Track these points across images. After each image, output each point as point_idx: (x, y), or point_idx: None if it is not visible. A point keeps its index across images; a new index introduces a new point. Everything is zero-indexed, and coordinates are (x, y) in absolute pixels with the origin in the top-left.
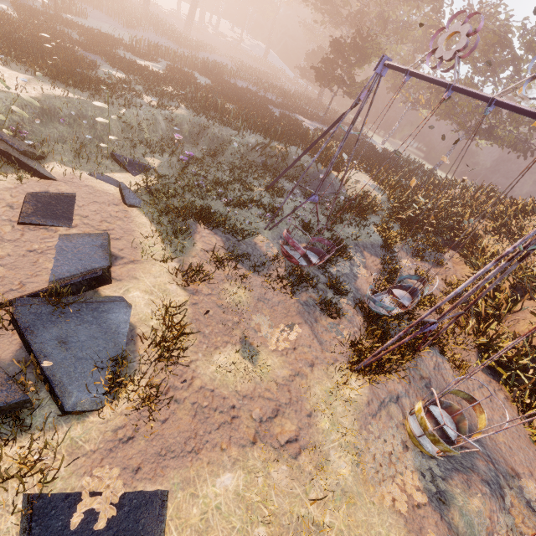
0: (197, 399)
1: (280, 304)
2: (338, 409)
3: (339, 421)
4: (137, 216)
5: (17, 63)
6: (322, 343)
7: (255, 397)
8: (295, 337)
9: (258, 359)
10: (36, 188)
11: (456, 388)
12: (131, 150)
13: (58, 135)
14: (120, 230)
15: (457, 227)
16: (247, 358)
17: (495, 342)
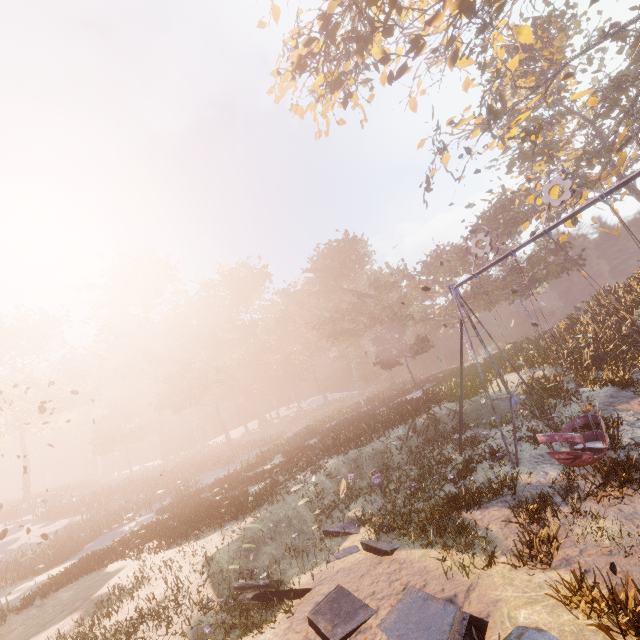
0: None
1: None
2: None
3: None
4: (408, 554)
5: (203, 531)
6: None
7: None
8: None
9: None
10: (305, 608)
11: None
12: (328, 521)
13: (269, 559)
14: (414, 577)
15: (638, 327)
16: None
17: None
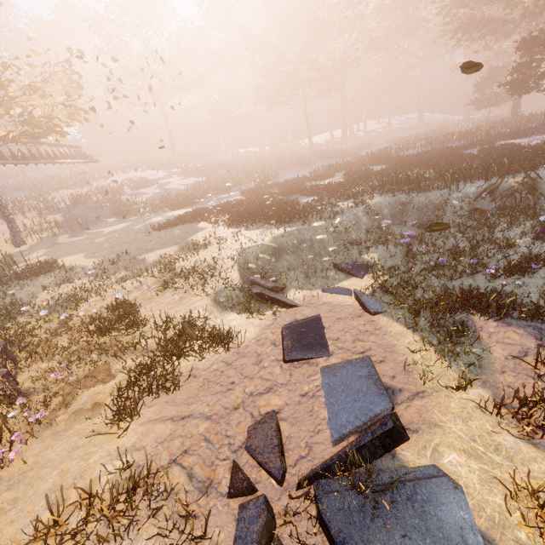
0: None
1: None
2: None
3: None
4: (387, 324)
5: (252, 224)
6: None
7: None
8: None
9: None
10: (286, 318)
11: None
12: (346, 254)
13: (287, 264)
14: (378, 348)
15: None
16: None
17: None
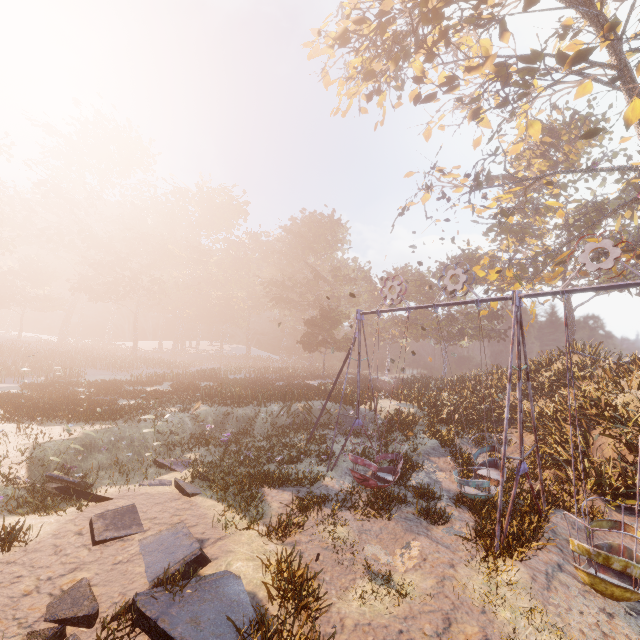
0: (358, 637)
1: (383, 530)
2: (508, 595)
3: (517, 606)
4: (203, 501)
5: (51, 420)
6: (448, 547)
7: (417, 615)
8: (418, 551)
9: (395, 583)
10: (96, 511)
11: (610, 538)
12: (168, 454)
13: (96, 464)
14: (193, 518)
15: (495, 407)
16: (384, 585)
17: (602, 477)
